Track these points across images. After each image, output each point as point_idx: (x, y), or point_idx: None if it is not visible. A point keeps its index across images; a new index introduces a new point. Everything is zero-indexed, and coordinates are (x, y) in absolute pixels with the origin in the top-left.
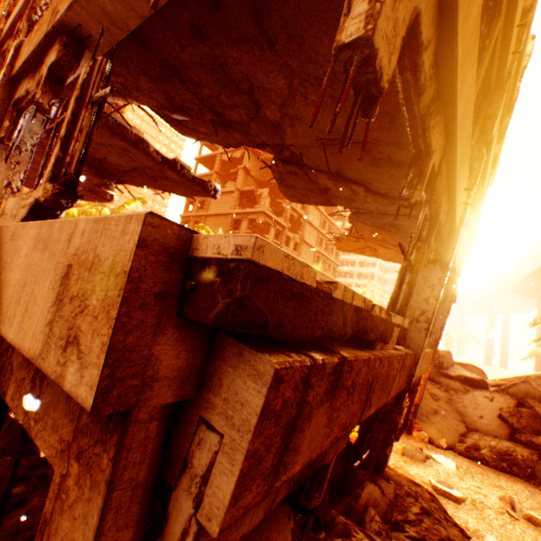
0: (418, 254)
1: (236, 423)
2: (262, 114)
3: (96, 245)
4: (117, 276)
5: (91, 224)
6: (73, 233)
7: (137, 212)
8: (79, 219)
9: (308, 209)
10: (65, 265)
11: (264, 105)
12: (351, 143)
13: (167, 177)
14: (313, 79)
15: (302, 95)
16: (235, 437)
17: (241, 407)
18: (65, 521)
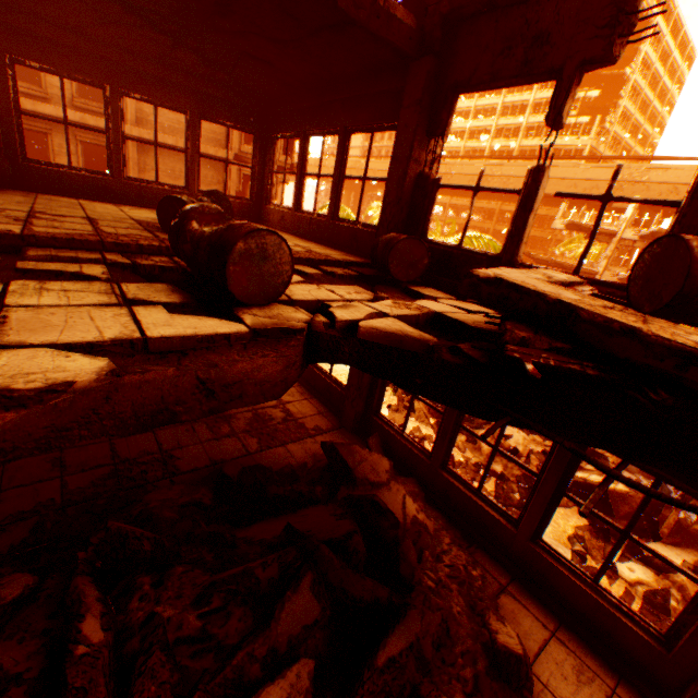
0: None
1: None
2: None
3: None
4: None
5: None
6: None
7: None
8: None
9: None
10: None
11: None
12: None
13: None
14: None
15: None
16: None
17: None
18: None
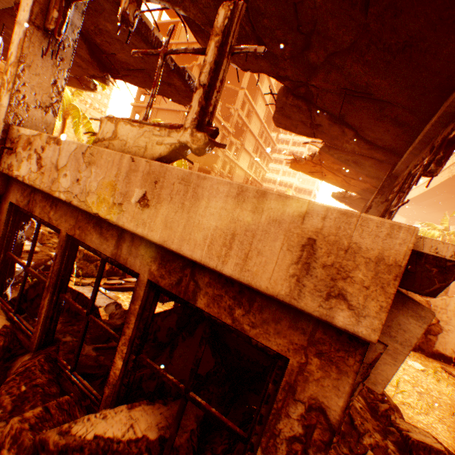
0: (398, 202)
1: (398, 340)
2: (305, 55)
3: (349, 234)
4: (387, 266)
5: (335, 214)
6: (307, 213)
7: (400, 223)
8: (311, 203)
9: (252, 118)
10: (302, 236)
11: (314, 49)
12: (371, 99)
13: (171, 84)
14: (381, 44)
15: (359, 54)
16: (397, 347)
17: (403, 332)
18: (311, 386)
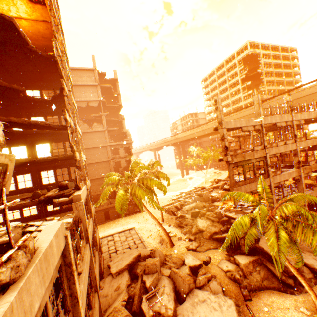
0: None
1: None
2: None
3: None
4: None
5: None
6: None
7: None
8: None
9: None
10: None
11: None
12: None
13: None
14: None
15: None
16: None
17: None
18: None
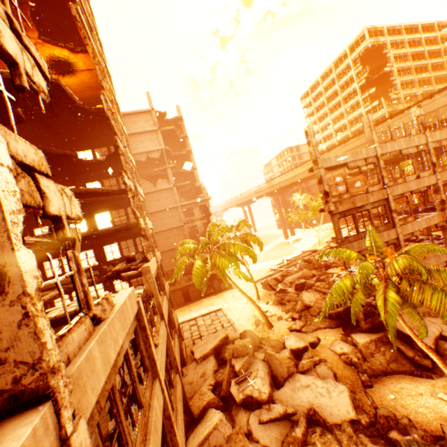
0: None
1: None
2: None
3: None
4: None
5: None
6: None
7: None
8: None
9: None
10: None
11: None
12: None
13: None
14: None
15: None
16: None
17: None
18: None
